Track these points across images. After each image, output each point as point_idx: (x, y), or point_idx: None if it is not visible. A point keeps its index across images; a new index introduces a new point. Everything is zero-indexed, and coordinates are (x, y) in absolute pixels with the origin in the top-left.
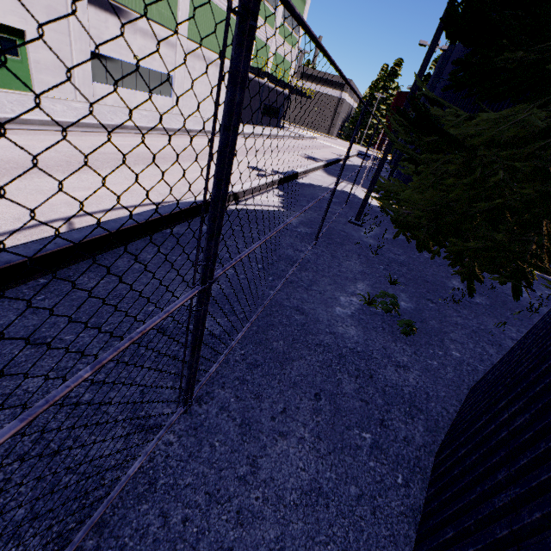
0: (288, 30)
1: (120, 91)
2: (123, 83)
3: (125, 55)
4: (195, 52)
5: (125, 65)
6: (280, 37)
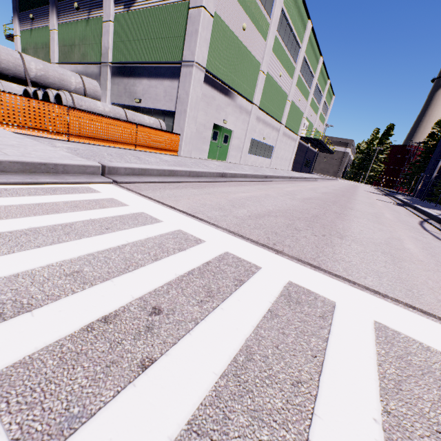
0: (322, 115)
1: (254, 157)
2: (255, 153)
3: (260, 138)
4: (284, 132)
5: (258, 143)
6: (318, 119)
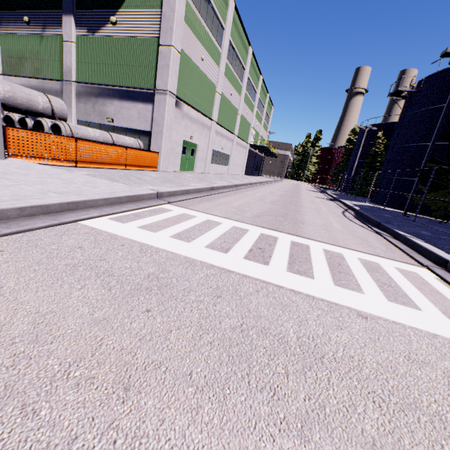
0: (265, 123)
1: (215, 166)
2: (216, 162)
3: (219, 148)
4: (237, 142)
5: (218, 153)
6: (262, 128)
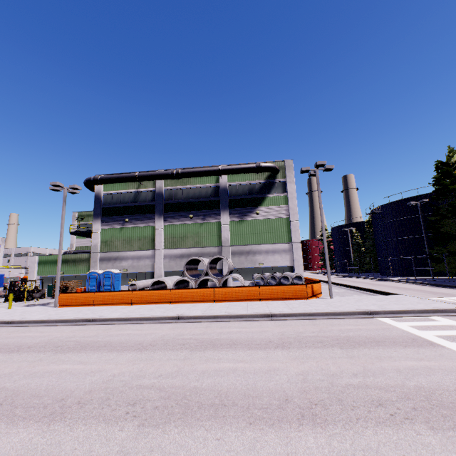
0: None
1: None
2: None
3: None
4: None
5: None
6: None
